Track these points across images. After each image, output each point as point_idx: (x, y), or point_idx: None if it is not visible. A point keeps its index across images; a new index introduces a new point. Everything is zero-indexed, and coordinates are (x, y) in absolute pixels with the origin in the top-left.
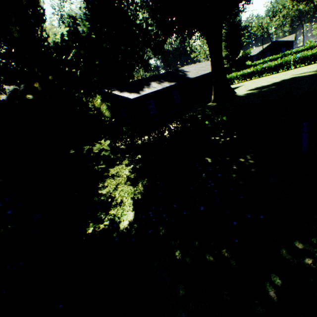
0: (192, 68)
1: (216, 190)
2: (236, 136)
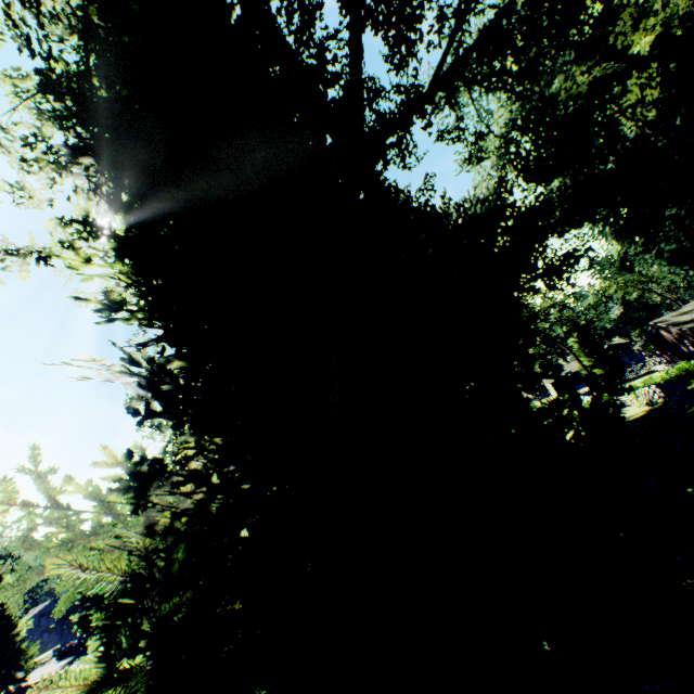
0: None
1: None
2: None
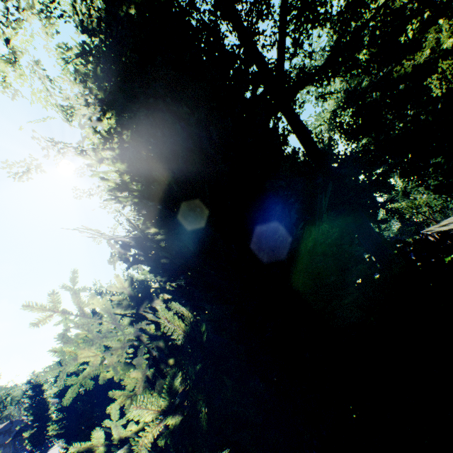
0: None
1: None
2: None
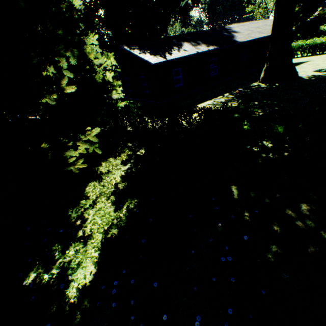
0: (244, 27)
1: (233, 277)
2: (288, 155)
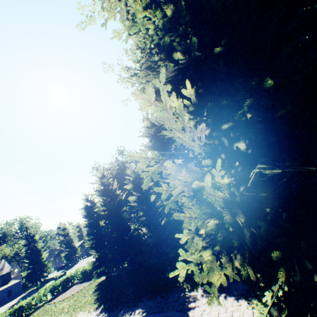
0: None
1: None
2: None
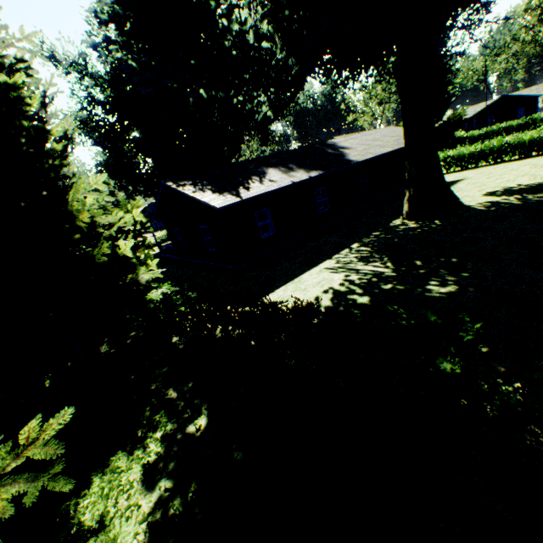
0: (354, 140)
1: None
2: None
